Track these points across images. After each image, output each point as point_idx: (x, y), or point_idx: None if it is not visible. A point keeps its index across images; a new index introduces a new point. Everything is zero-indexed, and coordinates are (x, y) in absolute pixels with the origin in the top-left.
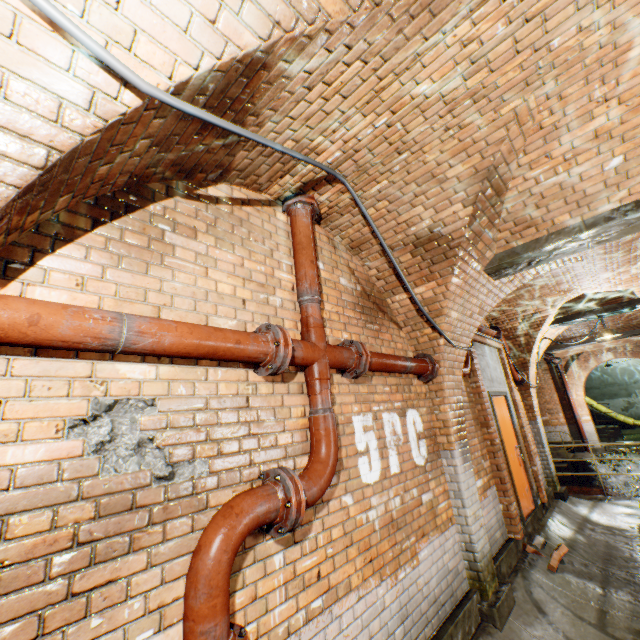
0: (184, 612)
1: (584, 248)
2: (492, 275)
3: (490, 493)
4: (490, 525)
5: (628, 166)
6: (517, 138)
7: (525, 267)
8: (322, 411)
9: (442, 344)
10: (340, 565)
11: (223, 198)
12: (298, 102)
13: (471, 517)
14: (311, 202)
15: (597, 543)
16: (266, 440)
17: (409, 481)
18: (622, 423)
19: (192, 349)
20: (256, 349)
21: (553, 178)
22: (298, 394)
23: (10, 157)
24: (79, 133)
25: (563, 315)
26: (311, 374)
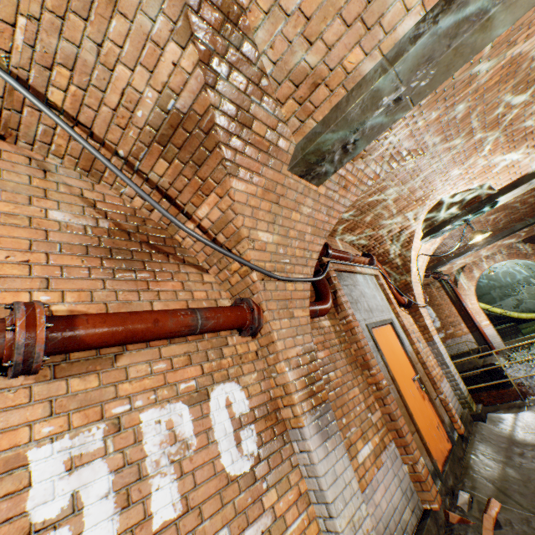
0: None
1: (405, 108)
2: (308, 177)
3: (387, 456)
4: (393, 507)
5: None
6: None
7: (344, 157)
8: None
9: (257, 279)
10: None
11: None
12: None
13: (345, 531)
14: None
15: (532, 476)
16: None
17: (209, 520)
18: (517, 319)
19: None
20: None
21: None
22: None
23: None
24: None
25: (430, 227)
26: None
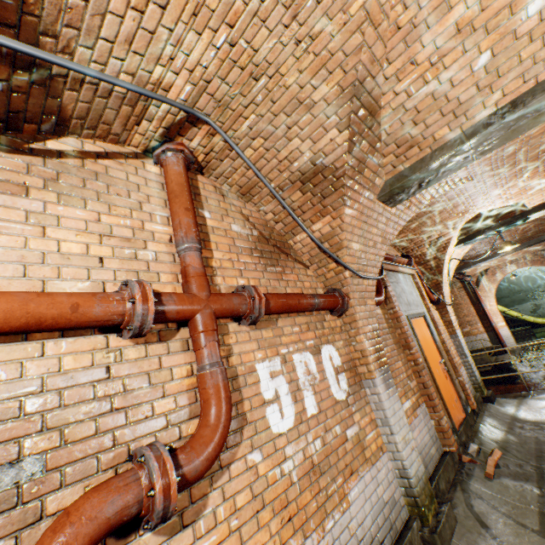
0: None
1: (469, 161)
2: (387, 203)
3: (420, 411)
4: (424, 443)
5: (497, 62)
6: (376, 44)
7: (417, 190)
8: (208, 367)
9: (348, 276)
10: (250, 536)
11: (69, 152)
12: (103, 15)
13: (401, 443)
14: (180, 148)
15: (528, 441)
16: (137, 412)
17: (330, 419)
18: (533, 323)
19: None
20: (105, 310)
21: (424, 88)
22: (182, 352)
23: None
24: None
25: (465, 235)
26: (193, 328)
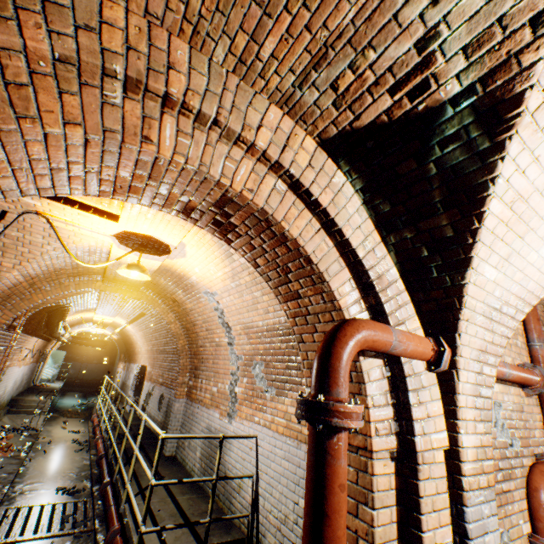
0: (534, 517)
1: None
2: None
3: None
4: None
5: None
6: None
7: None
8: None
9: None
10: None
11: None
12: None
13: None
14: None
15: None
16: (531, 433)
17: None
18: None
19: (519, 380)
20: (535, 380)
21: None
22: (535, 405)
23: (522, 312)
24: (539, 298)
25: None
26: None
